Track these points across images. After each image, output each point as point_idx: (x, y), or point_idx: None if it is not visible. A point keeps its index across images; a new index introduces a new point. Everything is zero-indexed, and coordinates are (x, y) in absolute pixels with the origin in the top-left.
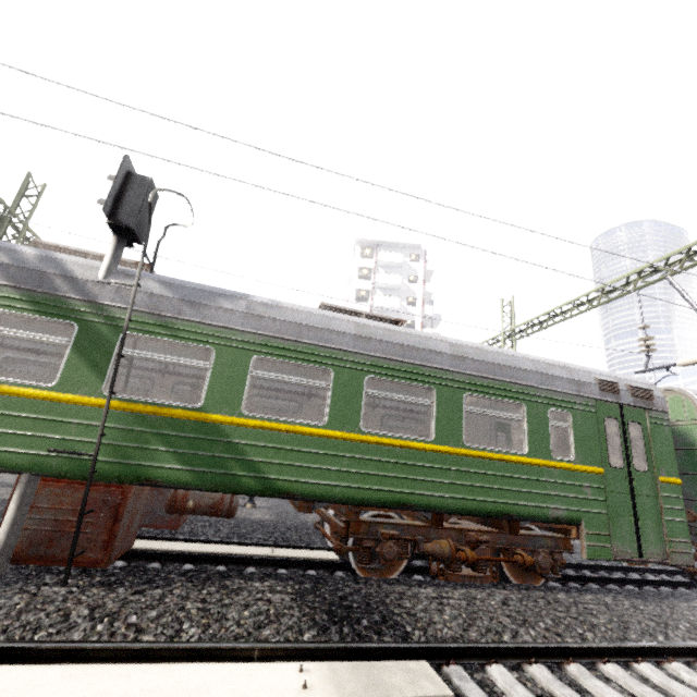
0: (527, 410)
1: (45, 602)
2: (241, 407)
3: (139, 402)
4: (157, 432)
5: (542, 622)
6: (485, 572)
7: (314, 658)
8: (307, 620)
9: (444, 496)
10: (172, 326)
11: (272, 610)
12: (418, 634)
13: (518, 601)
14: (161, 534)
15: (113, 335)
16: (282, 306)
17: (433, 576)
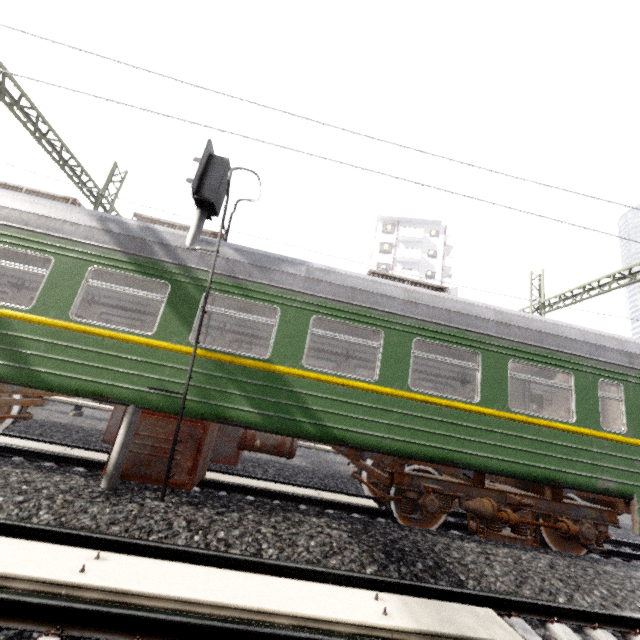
0: (575, 379)
1: (151, 512)
2: (302, 361)
3: (218, 351)
4: (232, 378)
5: (597, 590)
6: (525, 535)
7: (381, 590)
8: (367, 556)
9: (489, 456)
10: (245, 287)
11: (334, 543)
12: (472, 583)
13: (566, 567)
14: (220, 469)
15: (198, 294)
16: (337, 272)
17: (470, 533)
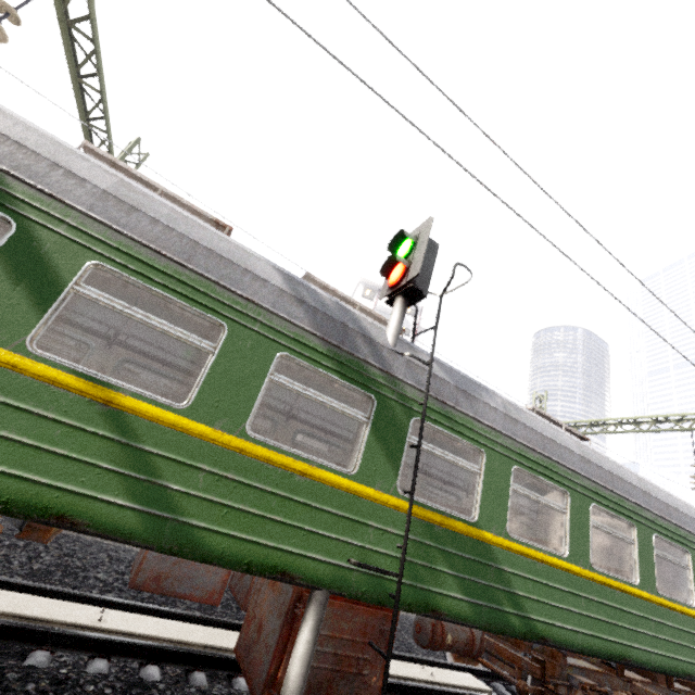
0: (691, 558)
1: None
2: (506, 526)
3: (427, 507)
4: (443, 549)
5: None
6: None
7: None
8: None
9: (650, 650)
10: (451, 417)
11: None
12: None
13: None
14: None
15: (405, 419)
16: (523, 409)
17: None
